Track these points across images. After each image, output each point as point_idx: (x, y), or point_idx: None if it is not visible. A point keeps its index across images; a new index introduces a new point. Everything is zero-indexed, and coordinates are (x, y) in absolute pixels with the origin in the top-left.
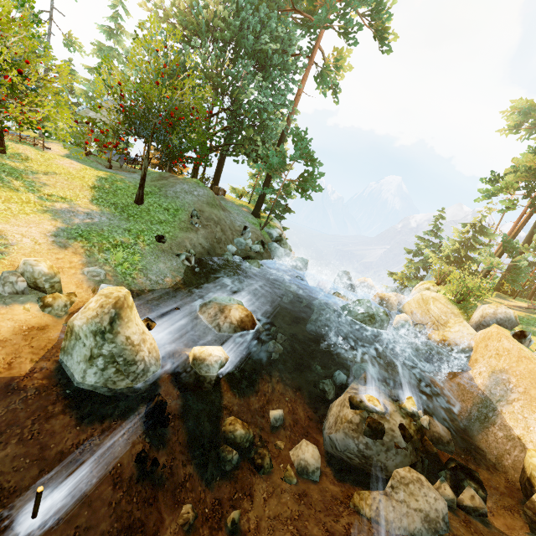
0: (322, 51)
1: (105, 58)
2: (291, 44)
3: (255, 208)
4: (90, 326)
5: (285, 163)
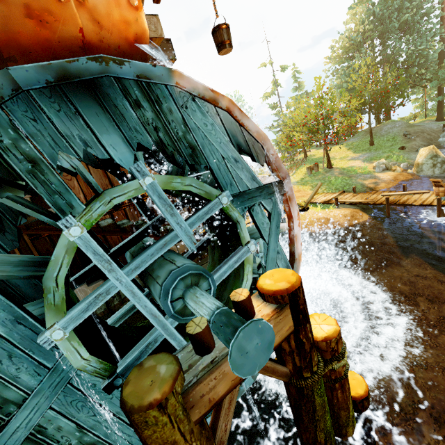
0: None
1: (343, 93)
2: None
3: (437, 115)
4: (427, 158)
5: None
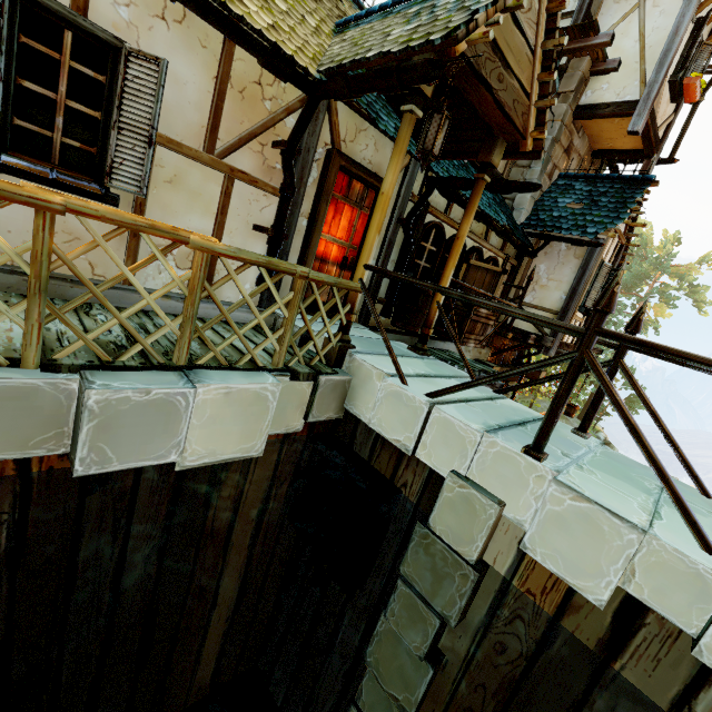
0: None
1: None
2: (619, 312)
3: (581, 414)
4: None
5: None
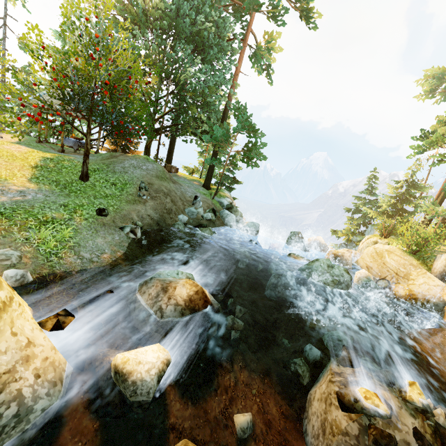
0: (254, 35)
1: (32, 29)
2: (226, 28)
3: (206, 180)
4: None
5: (229, 135)
